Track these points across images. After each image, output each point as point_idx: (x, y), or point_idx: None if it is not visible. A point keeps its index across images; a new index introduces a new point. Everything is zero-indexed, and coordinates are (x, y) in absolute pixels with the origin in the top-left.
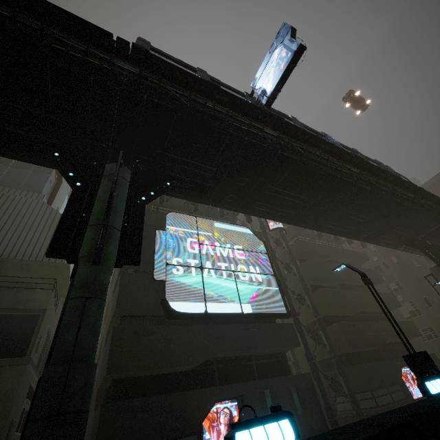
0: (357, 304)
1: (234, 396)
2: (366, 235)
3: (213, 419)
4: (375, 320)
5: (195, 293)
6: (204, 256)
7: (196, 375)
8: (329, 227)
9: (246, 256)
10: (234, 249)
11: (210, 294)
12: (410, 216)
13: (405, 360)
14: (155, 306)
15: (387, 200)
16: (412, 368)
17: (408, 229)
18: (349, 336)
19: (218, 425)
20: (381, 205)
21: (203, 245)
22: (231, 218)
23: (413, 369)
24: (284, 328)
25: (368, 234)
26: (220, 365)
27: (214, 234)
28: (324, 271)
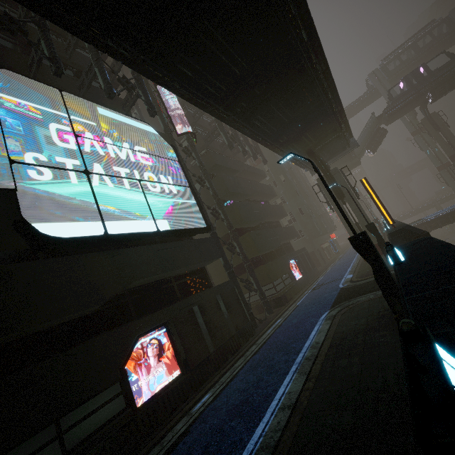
0: (261, 215)
1: (161, 324)
2: (283, 141)
3: (138, 356)
4: (270, 228)
5: (83, 210)
6: (88, 155)
7: (102, 316)
8: (256, 125)
9: (153, 162)
10: (136, 151)
11: (109, 210)
12: (321, 122)
13: (351, 242)
14: (0, 233)
15: (315, 95)
16: (356, 248)
17: (314, 138)
18: (257, 243)
19: (146, 361)
20: (308, 101)
21: (84, 138)
22: (122, 112)
23: (357, 248)
24: (205, 243)
25: (285, 140)
26: (135, 296)
27: (99, 124)
28: (235, 186)
